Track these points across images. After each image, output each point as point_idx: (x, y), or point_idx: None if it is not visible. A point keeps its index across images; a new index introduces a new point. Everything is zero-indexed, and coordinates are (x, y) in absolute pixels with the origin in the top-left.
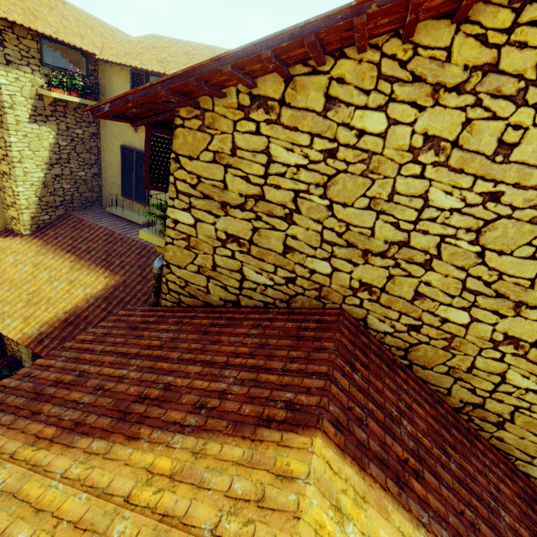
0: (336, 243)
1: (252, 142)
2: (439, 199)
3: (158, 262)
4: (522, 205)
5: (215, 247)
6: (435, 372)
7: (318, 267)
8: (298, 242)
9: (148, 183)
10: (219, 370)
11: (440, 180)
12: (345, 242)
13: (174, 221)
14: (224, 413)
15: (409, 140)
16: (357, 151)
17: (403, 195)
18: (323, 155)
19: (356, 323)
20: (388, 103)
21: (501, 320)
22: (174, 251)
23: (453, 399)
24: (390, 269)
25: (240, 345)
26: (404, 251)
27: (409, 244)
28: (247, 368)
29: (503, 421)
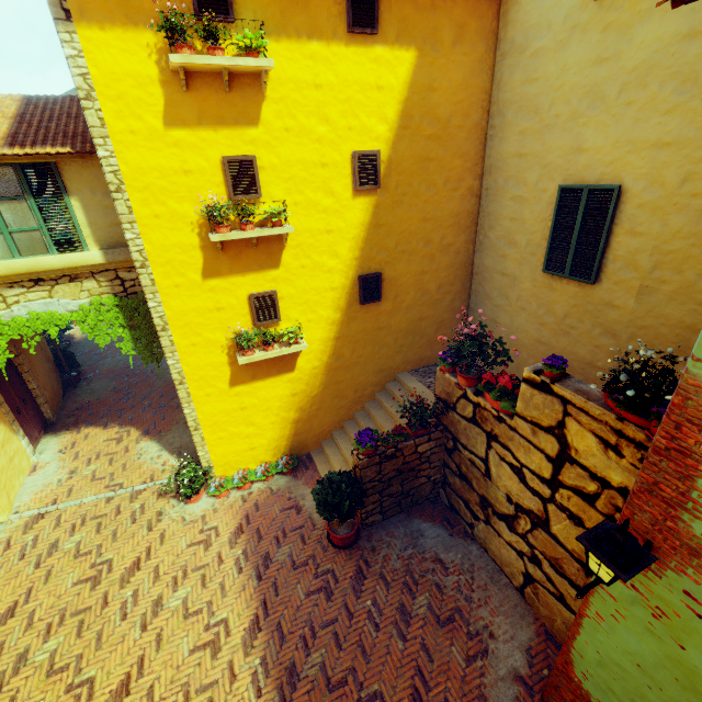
0: None
1: None
2: None
3: None
4: None
5: None
6: None
7: None
8: None
9: None
10: None
11: None
12: None
13: None
14: None
15: None
16: None
17: None
18: None
19: None
20: None
21: None
22: None
23: None
24: None
25: None
26: None
27: None
28: None
29: None
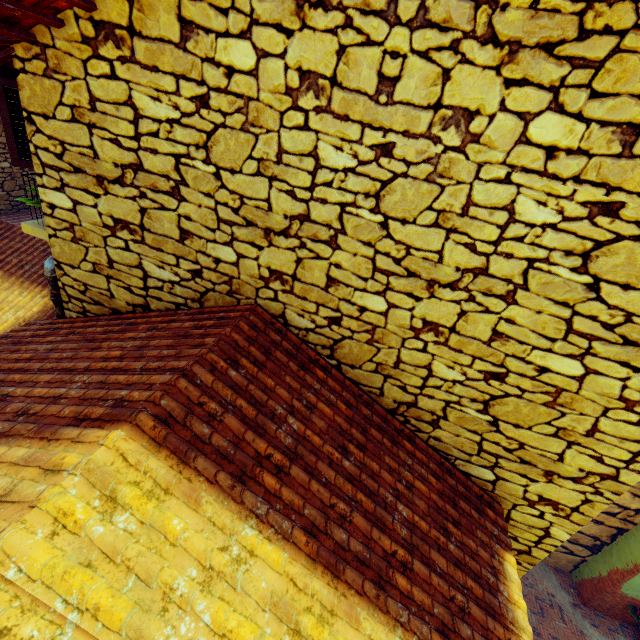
0: (234, 222)
1: (110, 90)
2: (330, 156)
3: (48, 262)
4: (416, 159)
5: (105, 238)
6: (364, 370)
7: (222, 254)
8: (194, 224)
9: (17, 157)
10: (71, 376)
11: (327, 132)
12: (243, 221)
13: (50, 206)
14: (42, 417)
15: (285, 78)
16: (231, 97)
17: (292, 154)
18: (195, 105)
19: (270, 319)
20: (251, 27)
21: (417, 304)
22: (61, 246)
23: (387, 400)
24: (297, 251)
25: (118, 349)
26: (307, 227)
27: (311, 218)
28: (105, 372)
29: (438, 419)
